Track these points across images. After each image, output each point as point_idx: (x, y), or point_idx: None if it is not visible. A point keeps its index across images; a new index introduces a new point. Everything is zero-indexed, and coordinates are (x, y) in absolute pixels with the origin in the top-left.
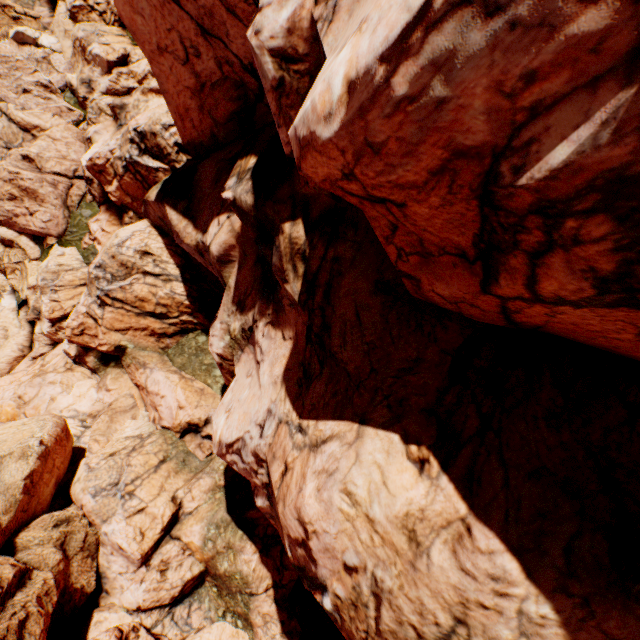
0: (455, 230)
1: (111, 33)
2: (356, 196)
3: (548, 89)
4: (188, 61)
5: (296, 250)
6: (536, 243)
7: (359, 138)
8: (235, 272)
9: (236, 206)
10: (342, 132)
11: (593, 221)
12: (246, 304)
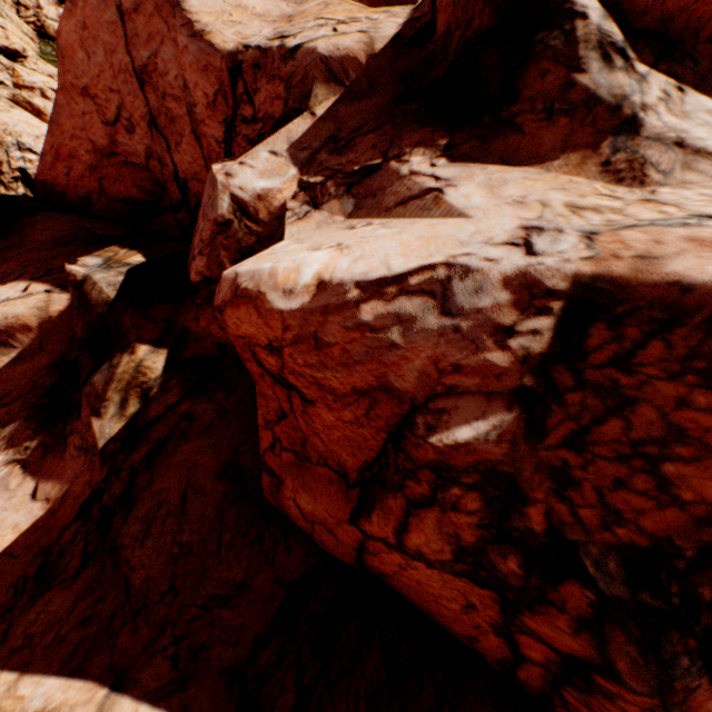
0: (349, 448)
1: (19, 25)
2: (264, 368)
3: (464, 382)
4: (114, 125)
5: (140, 381)
6: (421, 494)
7: (311, 327)
8: (4, 361)
9: (81, 289)
10: (299, 313)
11: (471, 495)
12: None
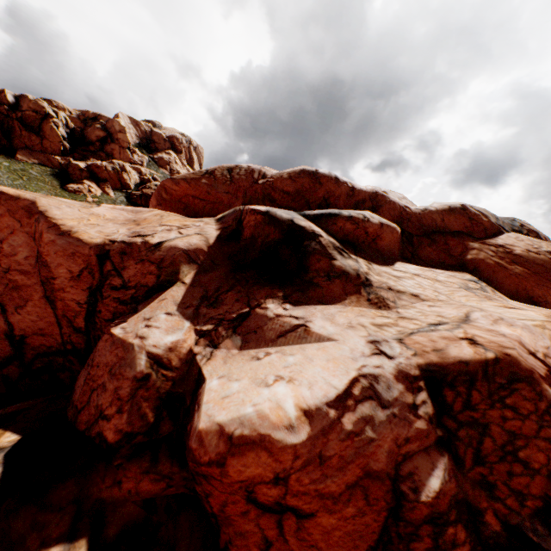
0: (350, 542)
1: None
2: (255, 502)
3: (411, 447)
4: None
5: None
6: (425, 548)
7: (317, 448)
8: None
9: None
10: (308, 441)
11: (458, 527)
12: None
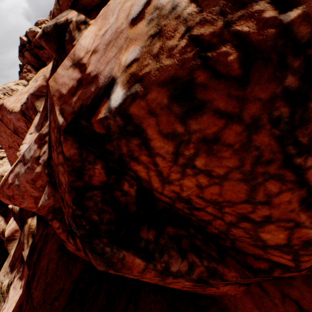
0: None
1: None
2: None
3: (40, 183)
4: None
5: (31, 231)
6: None
7: (5, 194)
8: (16, 245)
9: (13, 211)
10: None
11: (54, 222)
12: (15, 265)
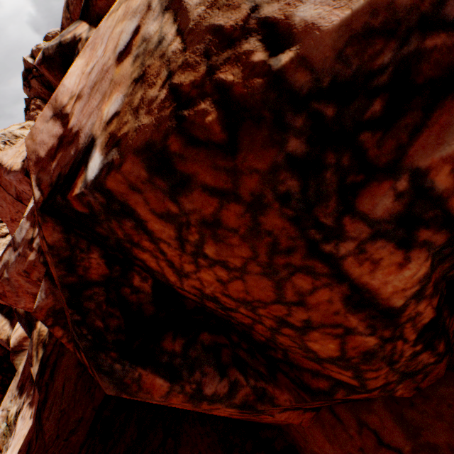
0: None
1: None
2: None
3: (37, 275)
4: None
5: (41, 339)
6: None
7: None
8: (25, 358)
9: (17, 311)
10: None
11: (57, 329)
12: (25, 386)
